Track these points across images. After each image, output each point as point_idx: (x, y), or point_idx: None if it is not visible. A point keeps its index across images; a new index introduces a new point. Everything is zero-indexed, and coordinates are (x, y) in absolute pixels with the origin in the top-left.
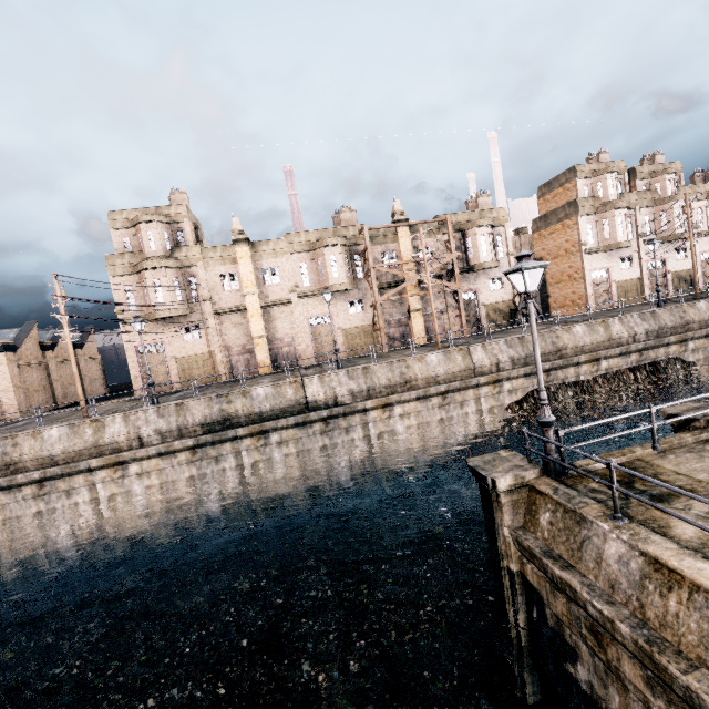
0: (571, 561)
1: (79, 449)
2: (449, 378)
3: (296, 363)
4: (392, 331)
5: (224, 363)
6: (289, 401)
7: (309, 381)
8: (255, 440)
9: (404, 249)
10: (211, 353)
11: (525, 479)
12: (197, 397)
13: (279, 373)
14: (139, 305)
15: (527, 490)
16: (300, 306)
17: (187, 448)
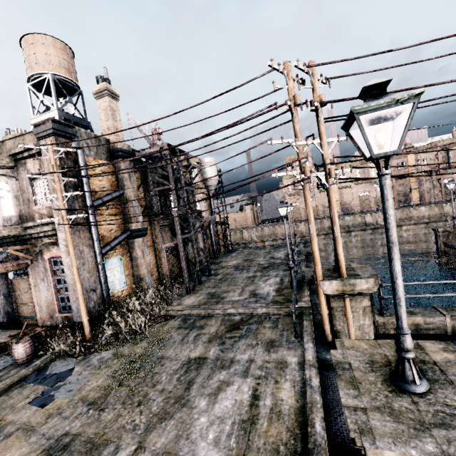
0: (454, 242)
1: (292, 232)
2: (430, 217)
3: (351, 212)
4: (400, 198)
5: (321, 211)
6: (359, 222)
7: (366, 216)
8: (346, 234)
9: (410, 161)
10: (316, 207)
11: (446, 229)
12: (326, 219)
13: (346, 215)
14: (300, 190)
15: (447, 233)
16: (355, 188)
17: (323, 234)
